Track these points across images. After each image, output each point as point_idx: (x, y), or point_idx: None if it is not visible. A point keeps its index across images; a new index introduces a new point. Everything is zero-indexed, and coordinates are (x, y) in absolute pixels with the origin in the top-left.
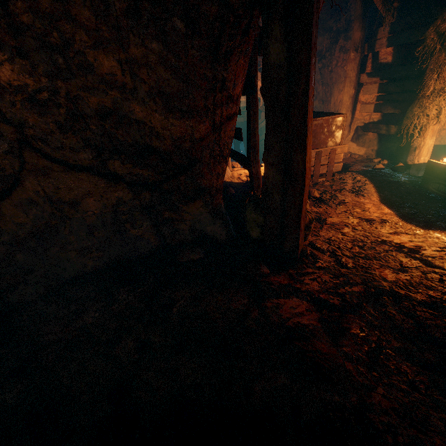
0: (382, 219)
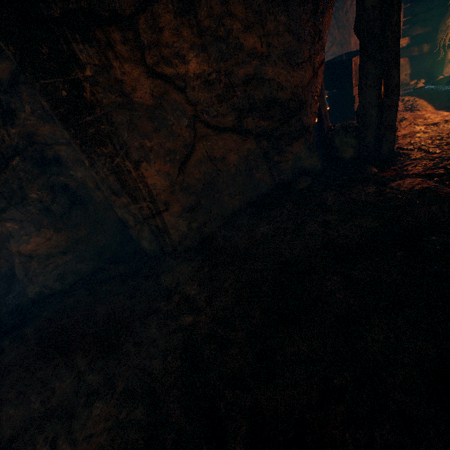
0: (445, 120)
